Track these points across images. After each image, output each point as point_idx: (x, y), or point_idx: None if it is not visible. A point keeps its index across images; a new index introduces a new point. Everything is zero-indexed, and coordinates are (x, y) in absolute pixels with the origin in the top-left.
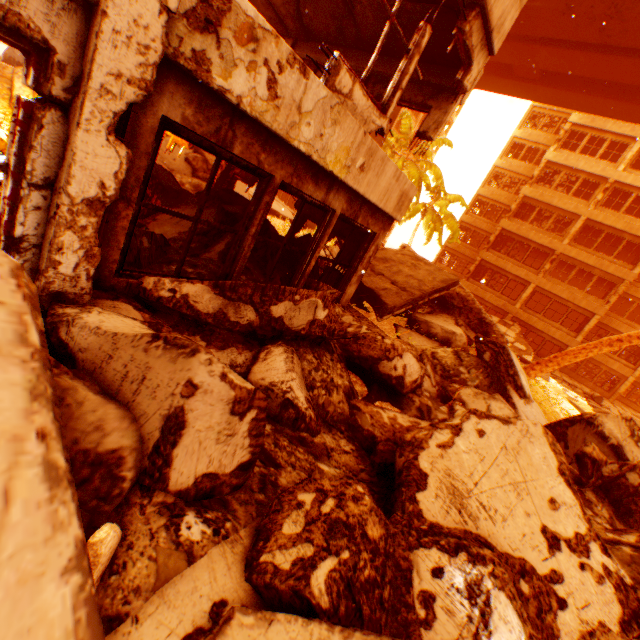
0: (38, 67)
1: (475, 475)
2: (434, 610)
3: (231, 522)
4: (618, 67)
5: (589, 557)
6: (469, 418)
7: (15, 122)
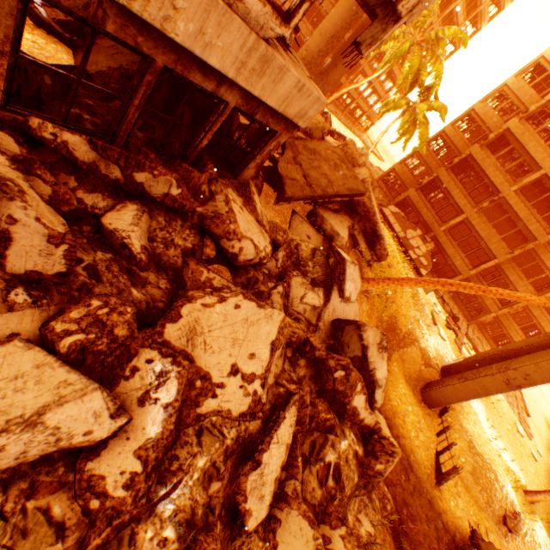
0: None
1: (213, 327)
2: (135, 375)
3: (48, 301)
4: None
5: (250, 385)
6: (238, 296)
7: None
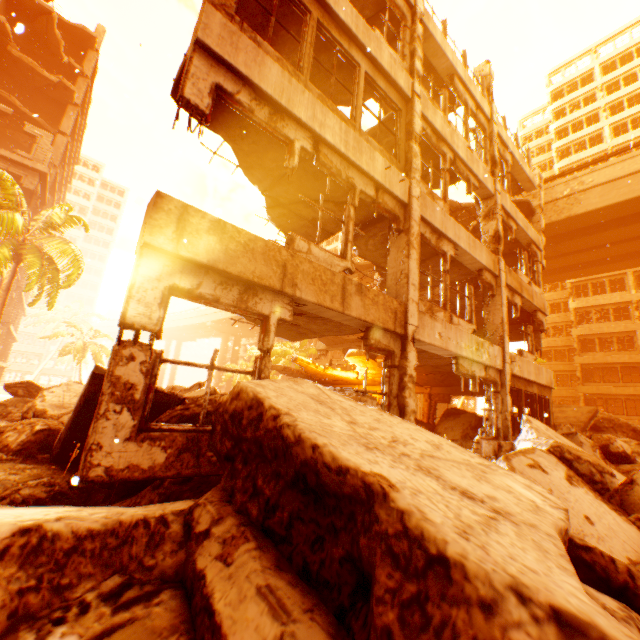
0: (495, 386)
1: None
2: None
3: None
4: (577, 257)
5: None
6: None
7: (493, 399)
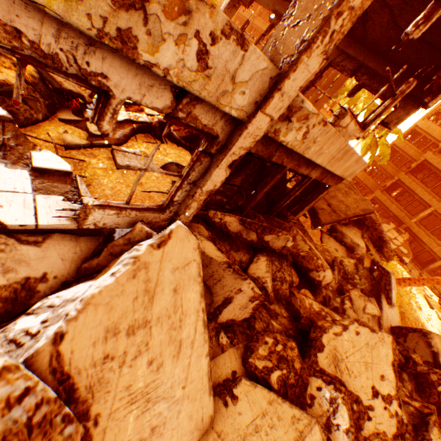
0: (209, 142)
1: (347, 353)
2: (314, 402)
3: (236, 339)
4: None
5: (390, 405)
6: (353, 323)
7: (191, 161)
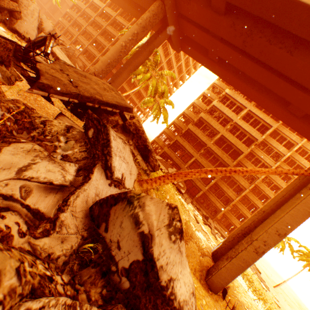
0: None
1: None
2: None
3: None
4: (246, 65)
5: None
6: None
7: None
